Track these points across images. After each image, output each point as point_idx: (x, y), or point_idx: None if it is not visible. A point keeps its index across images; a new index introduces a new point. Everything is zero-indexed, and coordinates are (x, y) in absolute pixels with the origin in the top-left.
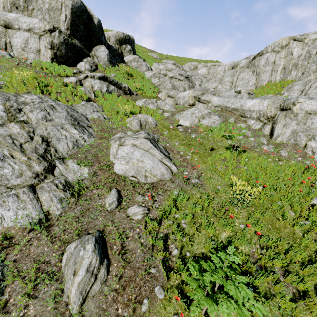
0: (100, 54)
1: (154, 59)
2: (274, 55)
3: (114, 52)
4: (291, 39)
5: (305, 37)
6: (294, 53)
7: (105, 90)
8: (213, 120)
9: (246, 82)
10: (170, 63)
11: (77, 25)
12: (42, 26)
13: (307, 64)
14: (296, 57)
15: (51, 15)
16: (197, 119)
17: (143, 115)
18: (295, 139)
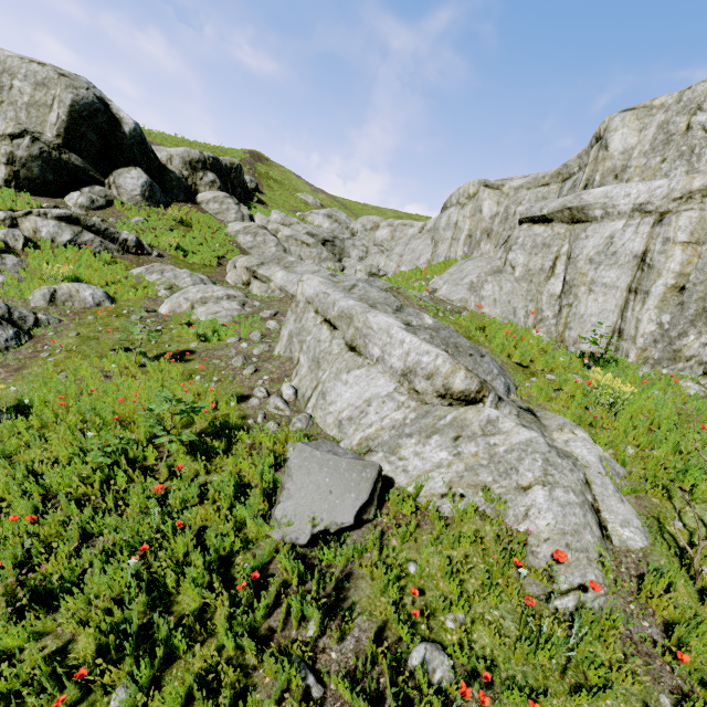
0: (127, 182)
1: (301, 204)
2: (457, 210)
3: (172, 182)
4: (482, 185)
5: (503, 184)
6: (484, 209)
7: (66, 239)
8: (217, 308)
9: (417, 258)
10: (320, 213)
11: (80, 132)
12: (2, 127)
13: (503, 231)
14: (488, 217)
15: (32, 113)
16: (190, 304)
17: (76, 285)
18: (291, 350)
